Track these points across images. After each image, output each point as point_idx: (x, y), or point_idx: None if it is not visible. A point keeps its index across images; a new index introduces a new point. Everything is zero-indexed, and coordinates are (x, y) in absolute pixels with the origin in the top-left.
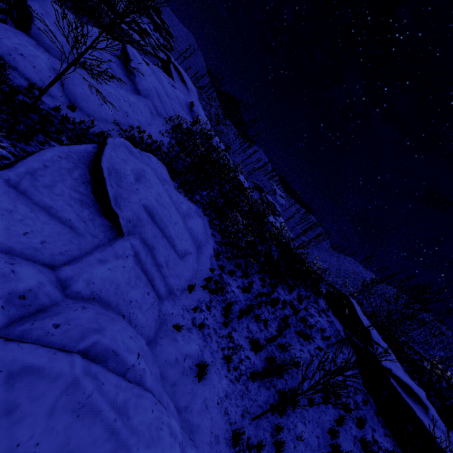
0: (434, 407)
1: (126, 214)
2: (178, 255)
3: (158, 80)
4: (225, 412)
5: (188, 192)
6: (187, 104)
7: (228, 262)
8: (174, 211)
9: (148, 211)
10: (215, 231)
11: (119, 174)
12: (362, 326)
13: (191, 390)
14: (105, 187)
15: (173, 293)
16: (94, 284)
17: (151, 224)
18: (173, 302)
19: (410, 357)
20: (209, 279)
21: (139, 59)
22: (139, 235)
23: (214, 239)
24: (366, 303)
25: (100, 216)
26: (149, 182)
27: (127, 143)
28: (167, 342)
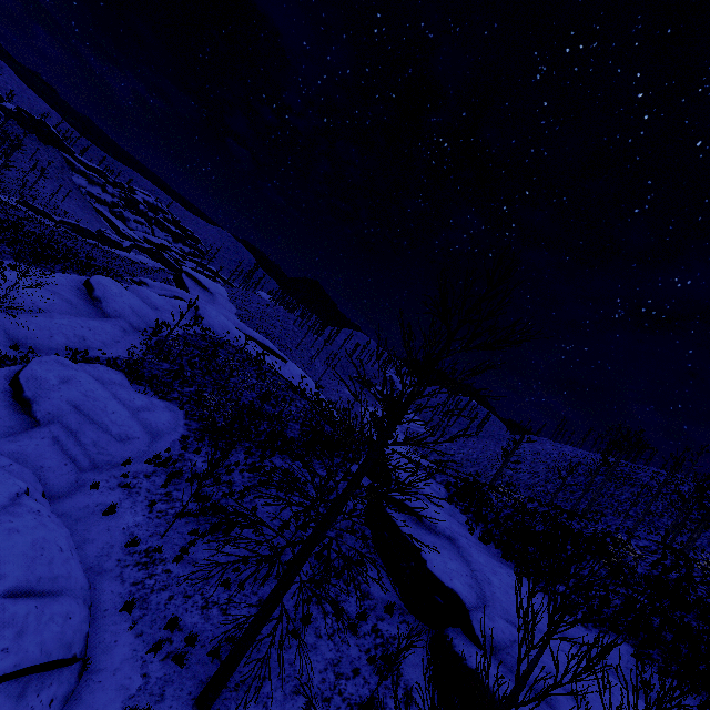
0: (473, 528)
1: (45, 408)
2: (117, 439)
3: (143, 297)
4: (130, 534)
5: (161, 393)
6: (190, 310)
7: (200, 444)
8: (114, 403)
9: (72, 404)
10: (192, 421)
11: (40, 380)
12: (386, 471)
13: (96, 522)
14: (23, 391)
15: (102, 467)
16: (2, 455)
17: (76, 413)
18: (99, 473)
19: (488, 499)
20: (158, 456)
21: (108, 285)
22: (60, 423)
23: (188, 428)
24: (551, 487)
25: (18, 414)
26: (80, 382)
27: (59, 358)
28: (80, 496)
